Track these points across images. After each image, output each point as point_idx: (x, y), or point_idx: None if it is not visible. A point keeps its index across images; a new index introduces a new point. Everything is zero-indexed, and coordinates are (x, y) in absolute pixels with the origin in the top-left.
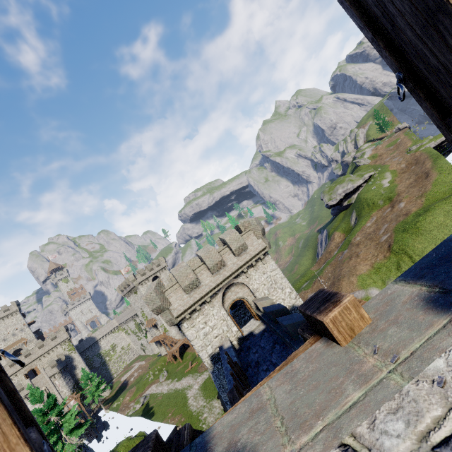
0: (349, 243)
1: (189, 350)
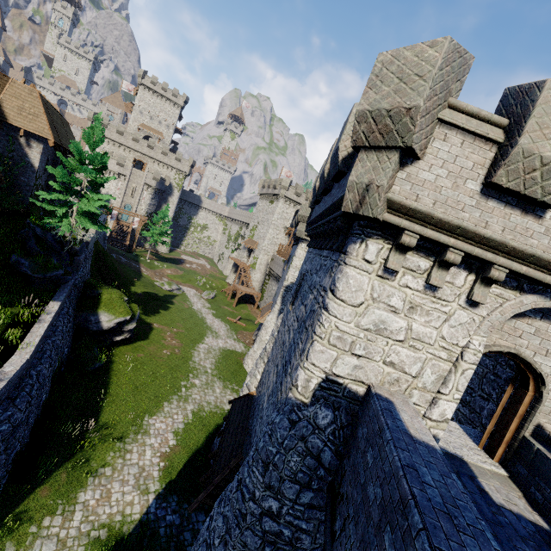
0: None
1: (250, 307)
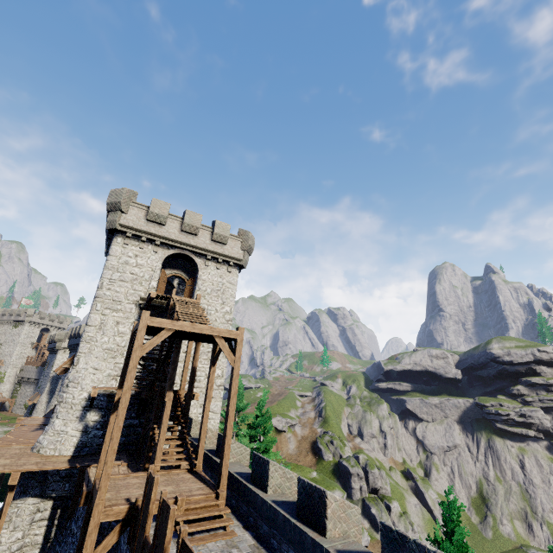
0: None
1: (4, 413)
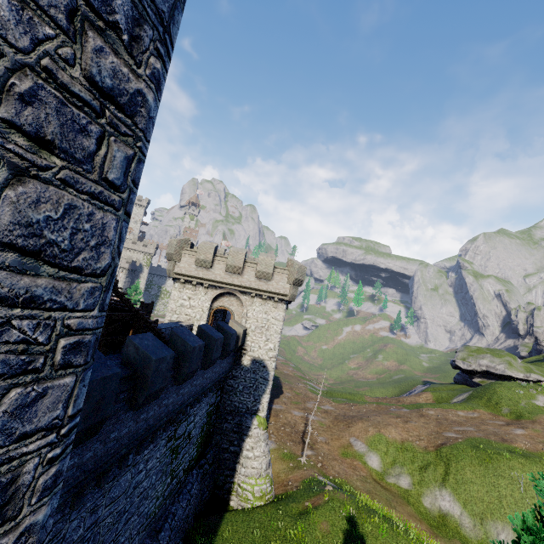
0: (419, 408)
1: None
